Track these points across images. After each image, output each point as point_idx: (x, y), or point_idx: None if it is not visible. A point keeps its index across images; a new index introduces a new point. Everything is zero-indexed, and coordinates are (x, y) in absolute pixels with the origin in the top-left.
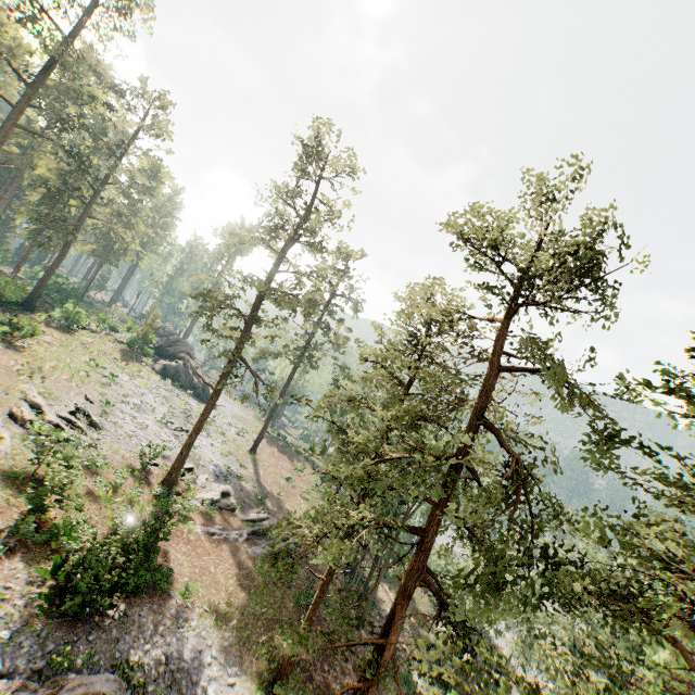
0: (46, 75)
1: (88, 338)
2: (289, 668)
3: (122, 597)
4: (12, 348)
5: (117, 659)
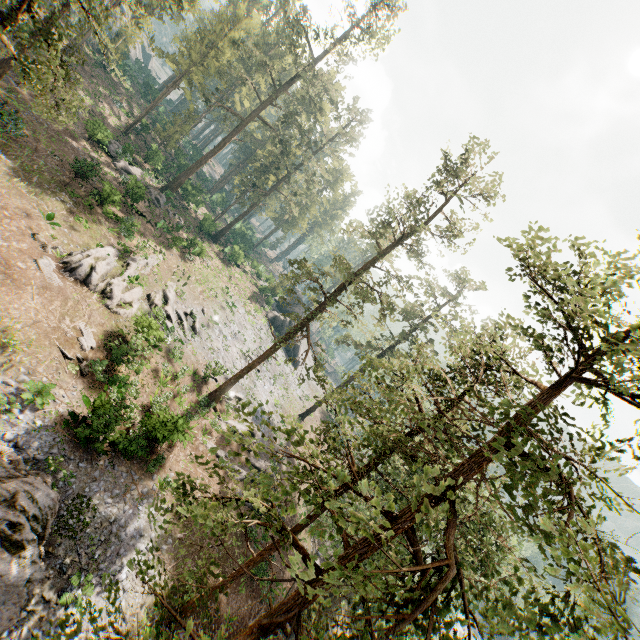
0: (289, 85)
1: (237, 274)
2: (189, 610)
3: (120, 453)
4: (182, 257)
5: (85, 492)
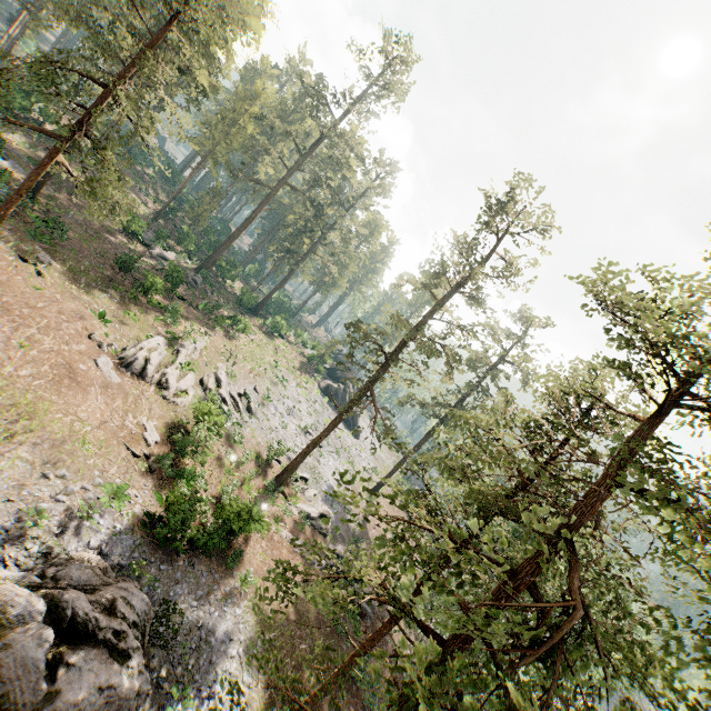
0: (314, 148)
1: (282, 345)
2: None
3: (198, 551)
4: (227, 336)
5: (170, 597)
